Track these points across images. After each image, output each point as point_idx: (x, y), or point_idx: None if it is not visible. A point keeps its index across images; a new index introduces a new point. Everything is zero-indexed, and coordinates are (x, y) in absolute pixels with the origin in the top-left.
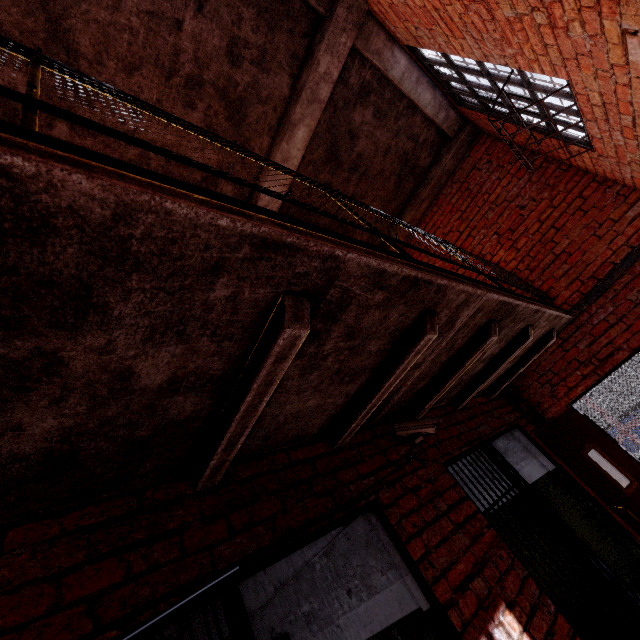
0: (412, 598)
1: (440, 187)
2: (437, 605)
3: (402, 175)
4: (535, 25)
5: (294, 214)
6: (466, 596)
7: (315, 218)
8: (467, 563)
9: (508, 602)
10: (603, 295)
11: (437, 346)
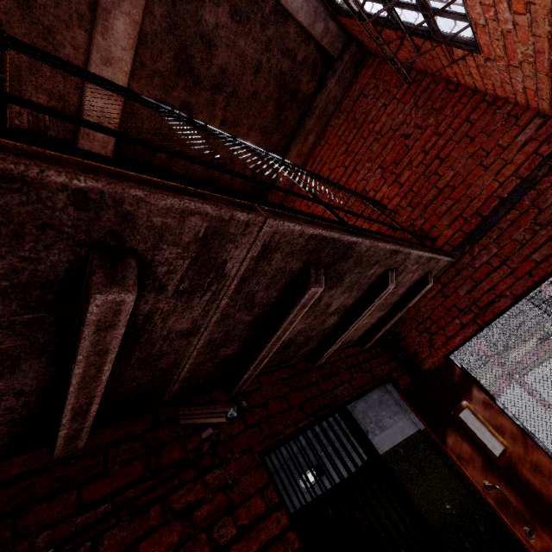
0: None
1: (327, 118)
2: None
3: (282, 101)
4: None
5: (149, 140)
6: None
7: (179, 146)
8: None
9: None
10: (487, 234)
11: (210, 304)
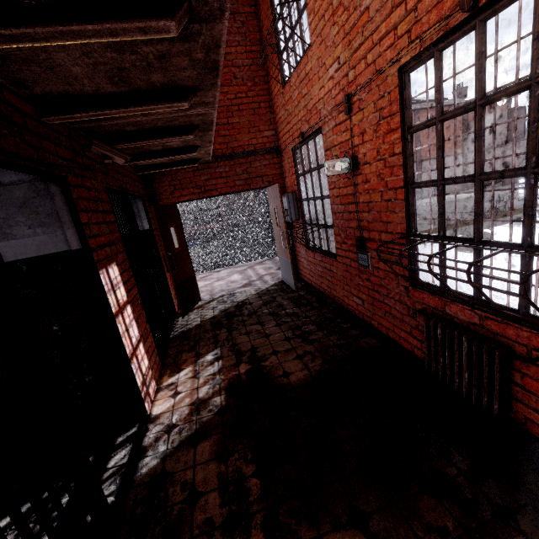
0: (55, 246)
1: None
2: (89, 247)
3: None
4: (332, 1)
5: None
6: (102, 251)
7: None
8: (106, 239)
9: (117, 263)
10: (230, 161)
11: (168, 113)
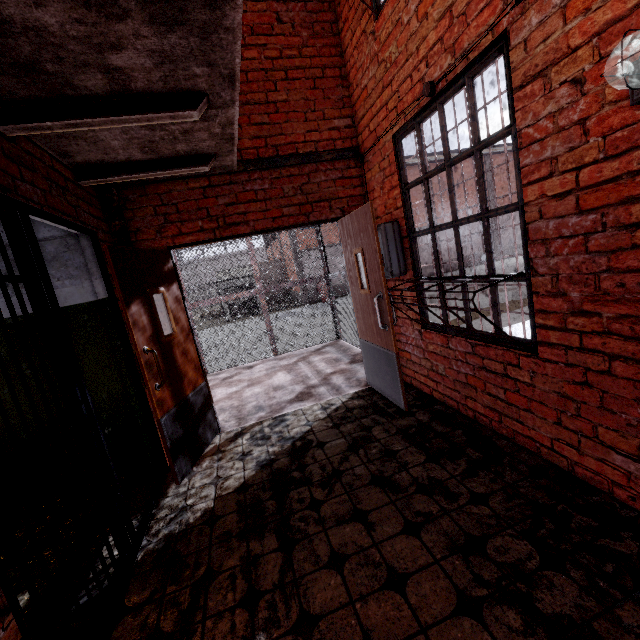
0: None
1: None
2: None
3: None
4: None
5: None
6: None
7: None
8: None
9: None
10: (271, 171)
11: None
